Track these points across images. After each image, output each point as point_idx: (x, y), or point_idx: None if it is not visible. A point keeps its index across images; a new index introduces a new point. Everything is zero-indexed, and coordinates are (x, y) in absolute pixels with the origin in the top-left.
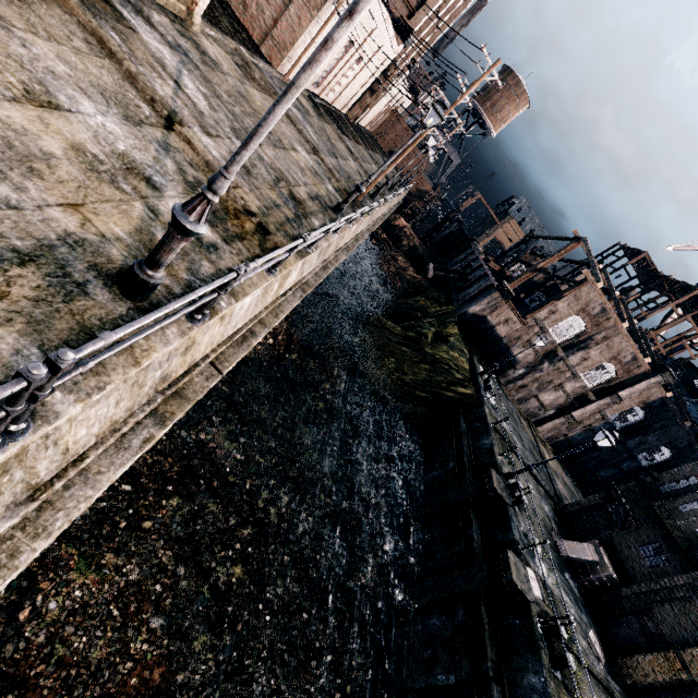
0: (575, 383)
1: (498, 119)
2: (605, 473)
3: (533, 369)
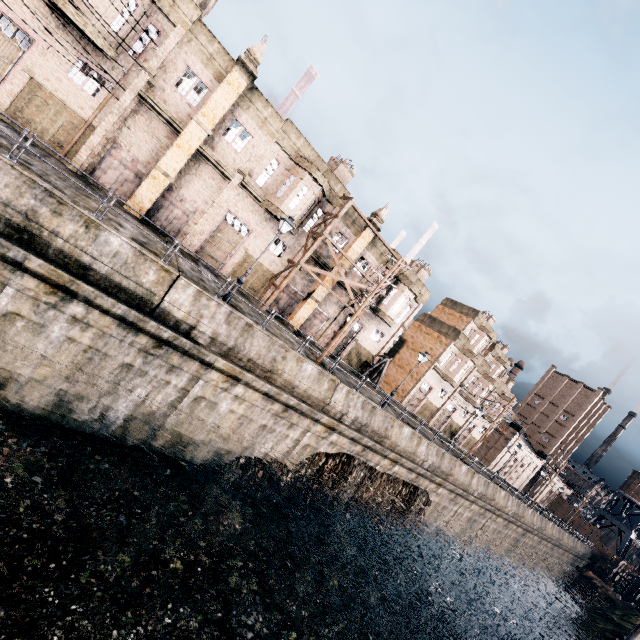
0: None
1: None
2: None
3: None
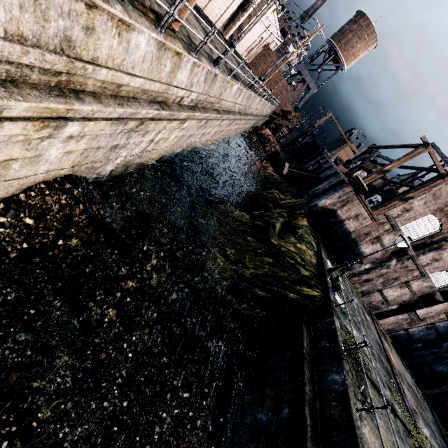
0: (422, 282)
1: (350, 55)
2: (443, 369)
3: (380, 265)
